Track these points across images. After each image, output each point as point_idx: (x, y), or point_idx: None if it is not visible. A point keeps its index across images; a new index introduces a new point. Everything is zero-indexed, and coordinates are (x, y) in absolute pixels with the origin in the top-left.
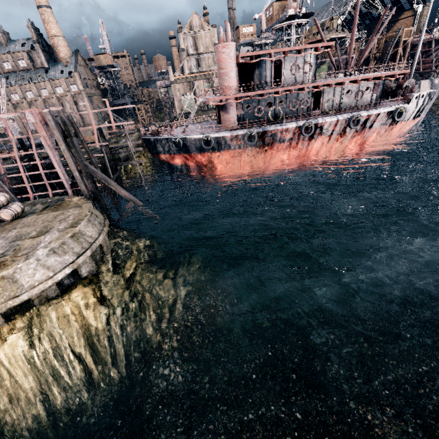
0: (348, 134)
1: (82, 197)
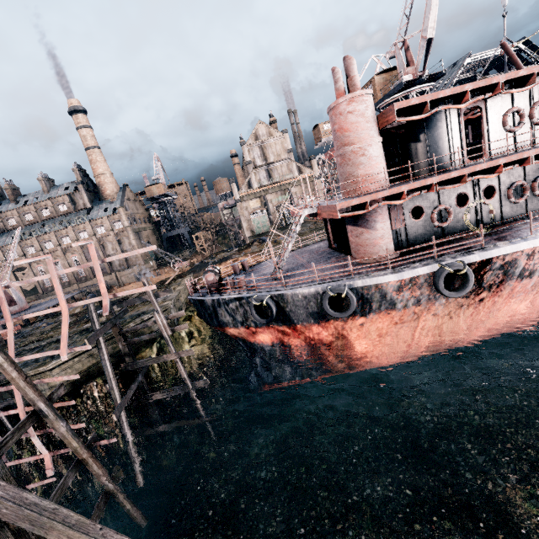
0: None
1: None
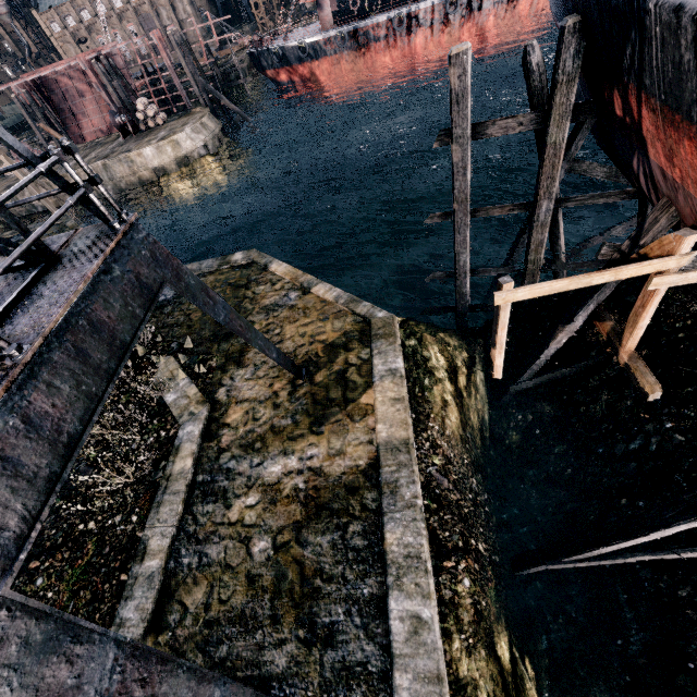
0: (454, 22)
1: (202, 107)
